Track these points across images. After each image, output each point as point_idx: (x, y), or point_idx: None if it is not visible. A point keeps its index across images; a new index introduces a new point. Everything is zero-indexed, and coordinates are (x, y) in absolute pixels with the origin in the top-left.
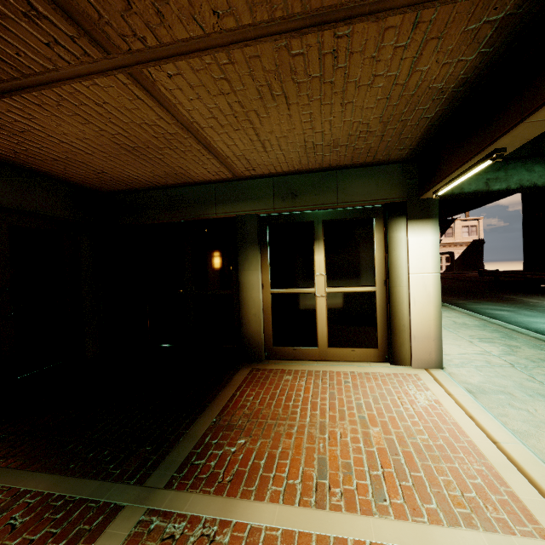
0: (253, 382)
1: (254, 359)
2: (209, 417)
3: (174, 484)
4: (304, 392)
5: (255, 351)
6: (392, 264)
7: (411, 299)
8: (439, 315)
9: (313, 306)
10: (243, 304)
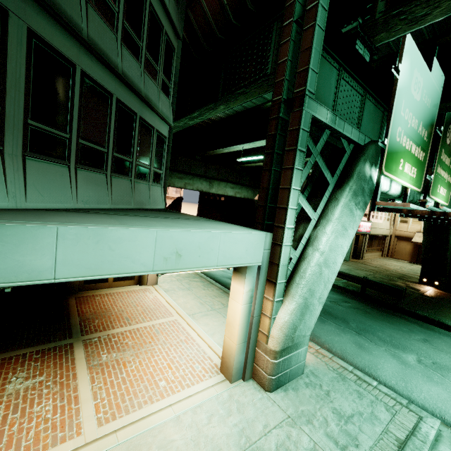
0: (82, 303)
1: (73, 293)
2: (75, 318)
3: (84, 335)
4: (110, 302)
5: (74, 288)
6: None
7: None
8: None
9: None
10: None
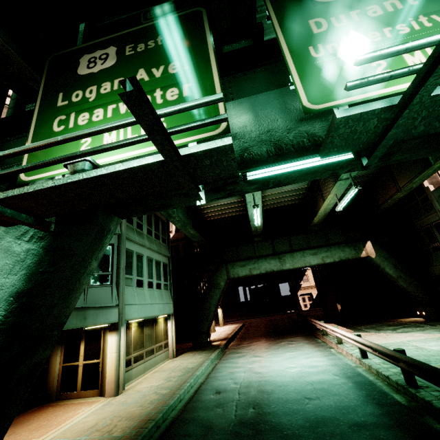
0: (32, 412)
1: (49, 401)
2: None
3: None
4: (45, 413)
5: (50, 396)
6: (104, 349)
7: (107, 365)
8: (116, 371)
9: (77, 371)
10: (49, 372)
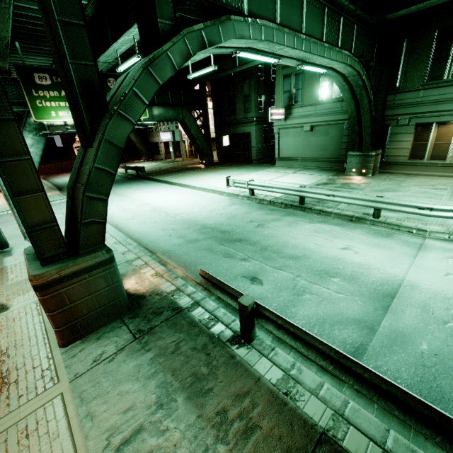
0: None
1: None
2: None
3: None
4: None
5: None
6: None
7: None
8: None
9: None
10: None
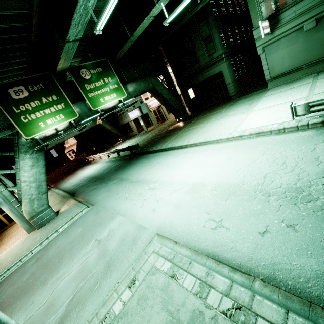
0: None
1: None
2: None
3: None
4: (7, 232)
5: None
6: None
7: None
8: None
9: (1, 220)
10: None
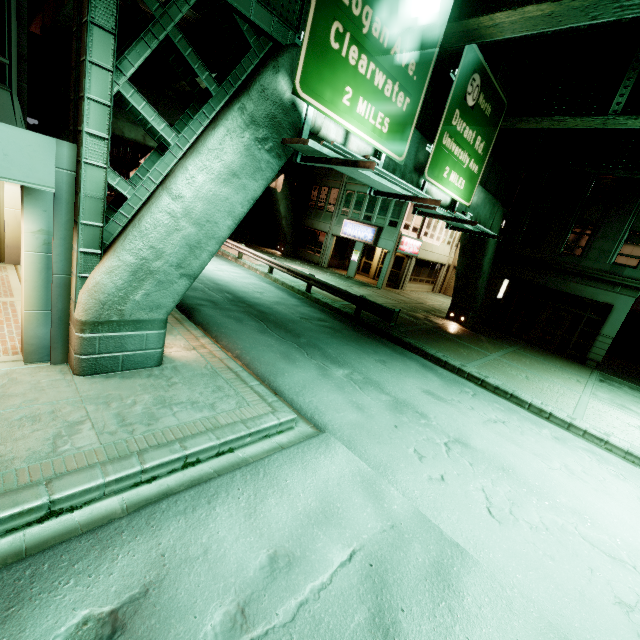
0: None
1: None
2: None
3: None
4: None
5: None
6: None
7: (6, 223)
8: None
9: None
10: None
